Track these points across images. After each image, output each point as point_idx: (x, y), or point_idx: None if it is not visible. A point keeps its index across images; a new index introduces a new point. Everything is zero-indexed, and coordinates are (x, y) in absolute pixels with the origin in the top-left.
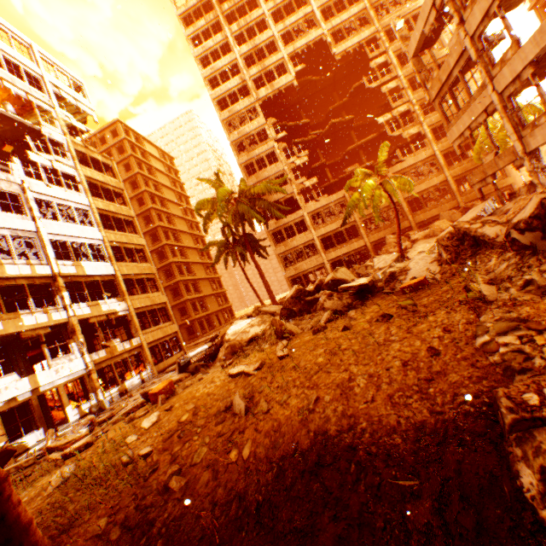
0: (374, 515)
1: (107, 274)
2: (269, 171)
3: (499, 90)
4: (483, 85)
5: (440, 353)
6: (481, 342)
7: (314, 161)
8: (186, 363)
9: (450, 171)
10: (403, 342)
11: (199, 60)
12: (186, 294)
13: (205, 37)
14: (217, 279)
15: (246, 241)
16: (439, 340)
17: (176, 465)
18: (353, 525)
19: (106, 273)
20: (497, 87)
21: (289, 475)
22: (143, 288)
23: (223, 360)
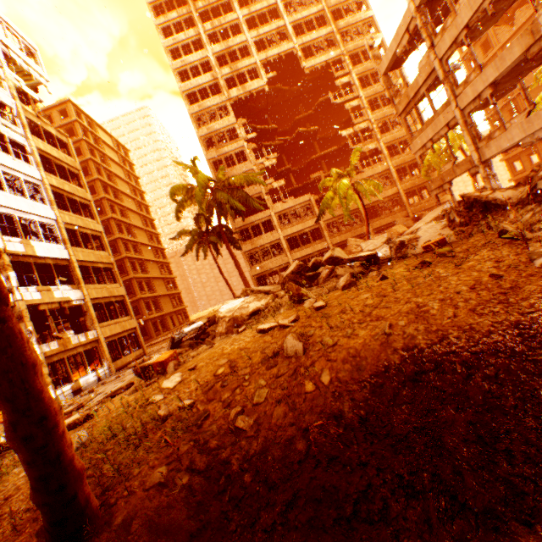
0: (500, 398)
1: (60, 257)
2: (238, 169)
3: (462, 106)
4: (447, 103)
5: (503, 276)
6: (541, 262)
7: (278, 167)
8: (179, 339)
9: (402, 185)
10: (459, 275)
11: (169, 50)
12: (140, 293)
13: (176, 29)
14: (171, 279)
15: (222, 230)
16: (496, 269)
17: (237, 406)
18: (481, 412)
19: (59, 256)
20: (460, 104)
21: (389, 387)
22: (98, 280)
23: (225, 333)
